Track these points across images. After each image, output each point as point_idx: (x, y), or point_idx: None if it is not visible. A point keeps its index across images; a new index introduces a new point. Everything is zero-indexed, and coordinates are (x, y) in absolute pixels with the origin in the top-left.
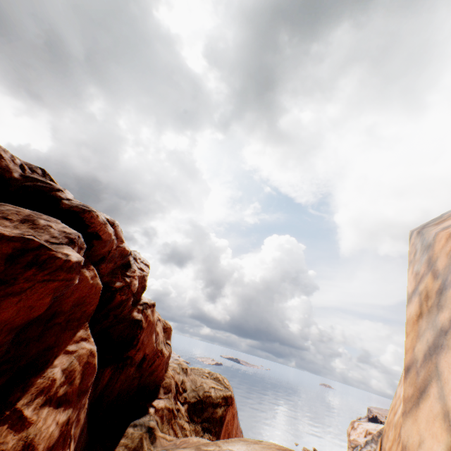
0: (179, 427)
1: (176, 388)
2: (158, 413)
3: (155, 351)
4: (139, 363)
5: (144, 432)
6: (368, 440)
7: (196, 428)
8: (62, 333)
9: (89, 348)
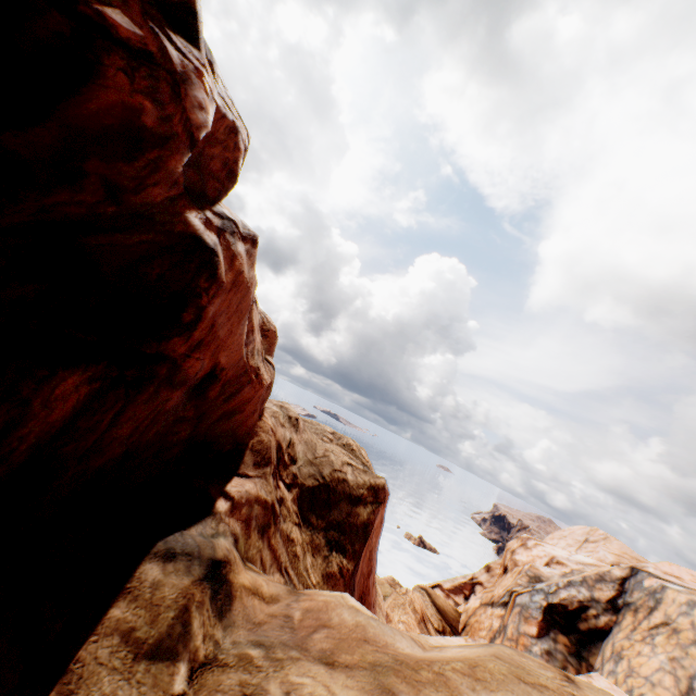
0: (282, 541)
1: (278, 455)
2: (238, 513)
3: (243, 366)
4: (198, 385)
5: (195, 581)
6: (575, 582)
7: (313, 540)
8: None
9: None
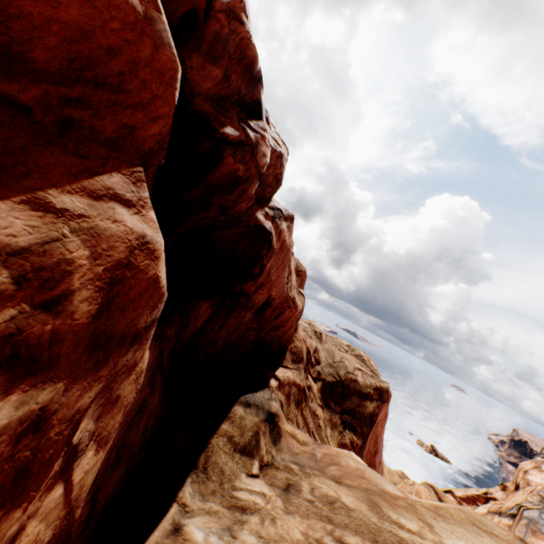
0: (310, 413)
1: (307, 357)
2: (282, 389)
3: (285, 297)
4: (259, 308)
5: (261, 421)
6: None
7: (332, 419)
8: (32, 146)
9: (138, 230)
